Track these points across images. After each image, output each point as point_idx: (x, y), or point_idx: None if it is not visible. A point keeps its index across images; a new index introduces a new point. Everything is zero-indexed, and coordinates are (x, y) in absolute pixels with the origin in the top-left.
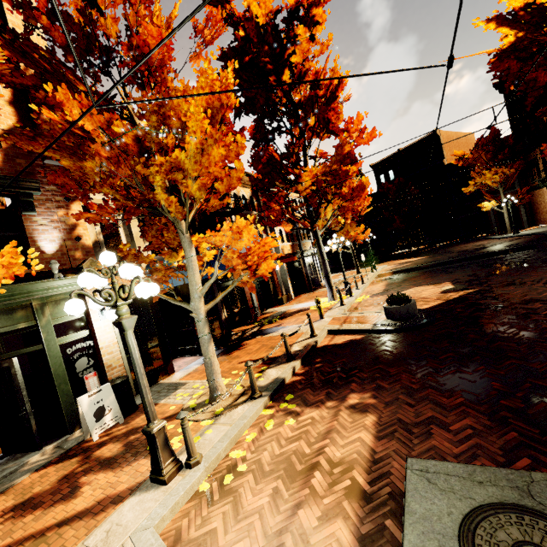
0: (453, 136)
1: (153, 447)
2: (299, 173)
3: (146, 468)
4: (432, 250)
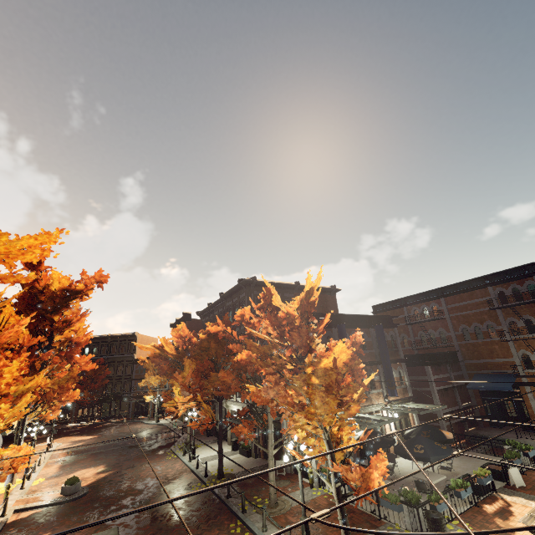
0: (146, 338)
1: None
2: None
3: None
4: (104, 428)
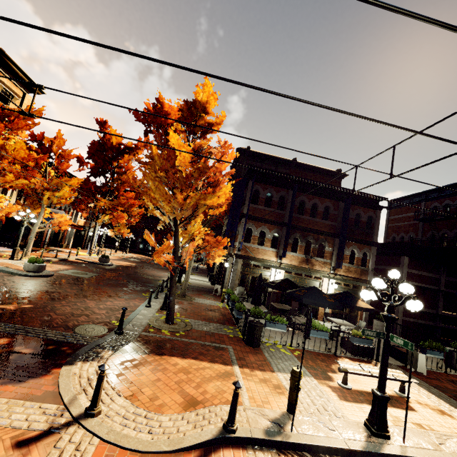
0: None
1: (15, 252)
2: (100, 199)
3: (5, 258)
4: None
